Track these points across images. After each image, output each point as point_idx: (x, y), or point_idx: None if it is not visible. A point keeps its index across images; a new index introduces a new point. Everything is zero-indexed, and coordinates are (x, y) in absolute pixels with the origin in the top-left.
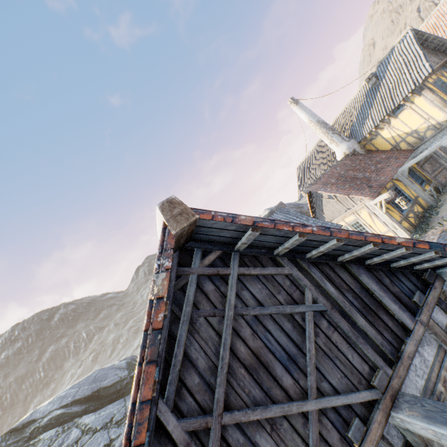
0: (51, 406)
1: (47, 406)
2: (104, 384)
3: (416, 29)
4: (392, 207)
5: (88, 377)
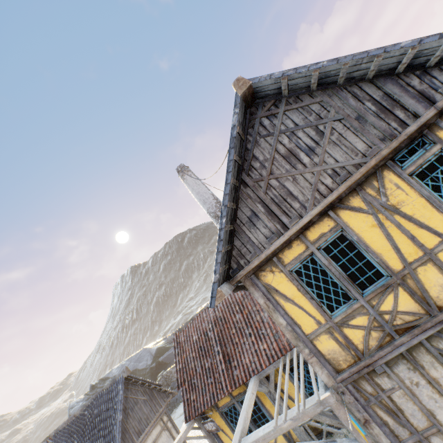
0: (116, 371)
1: (116, 369)
2: (139, 366)
3: (262, 78)
4: (228, 427)
5: (137, 353)
